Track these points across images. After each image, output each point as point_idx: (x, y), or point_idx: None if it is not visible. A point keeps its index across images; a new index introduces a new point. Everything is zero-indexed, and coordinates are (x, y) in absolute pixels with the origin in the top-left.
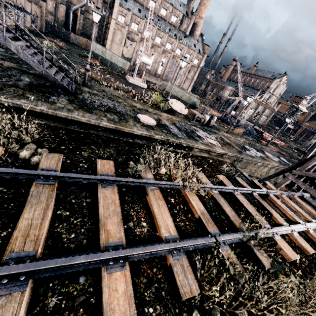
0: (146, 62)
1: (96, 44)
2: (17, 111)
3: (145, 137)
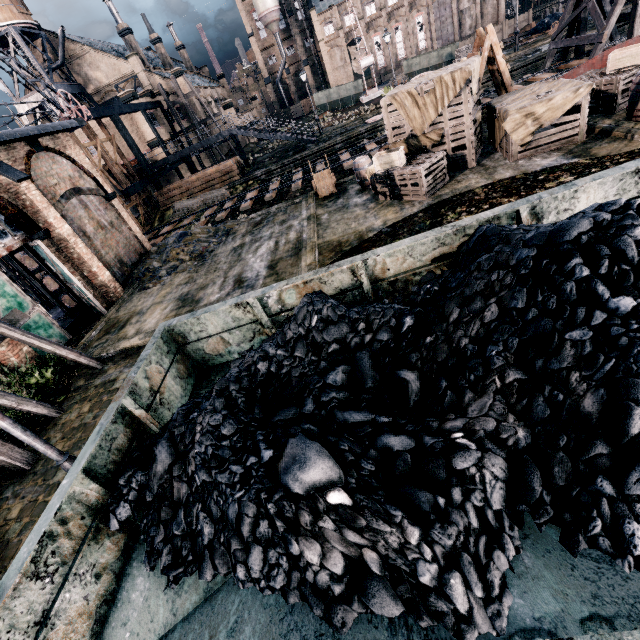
0: (368, 65)
1: (317, 95)
2: (297, 164)
3: (372, 131)
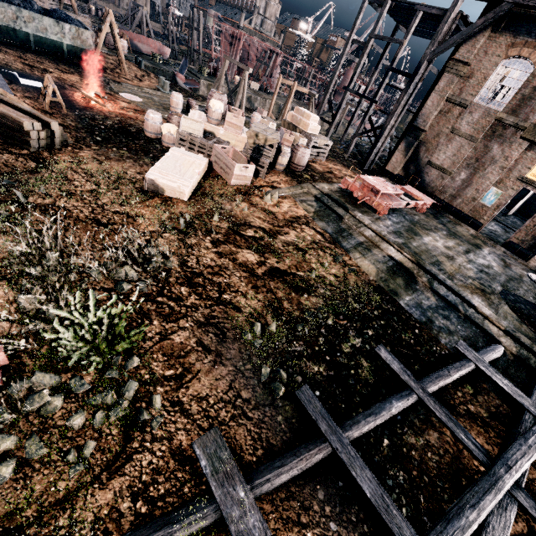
0: None
1: None
2: None
3: None
